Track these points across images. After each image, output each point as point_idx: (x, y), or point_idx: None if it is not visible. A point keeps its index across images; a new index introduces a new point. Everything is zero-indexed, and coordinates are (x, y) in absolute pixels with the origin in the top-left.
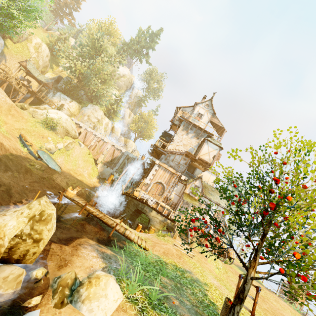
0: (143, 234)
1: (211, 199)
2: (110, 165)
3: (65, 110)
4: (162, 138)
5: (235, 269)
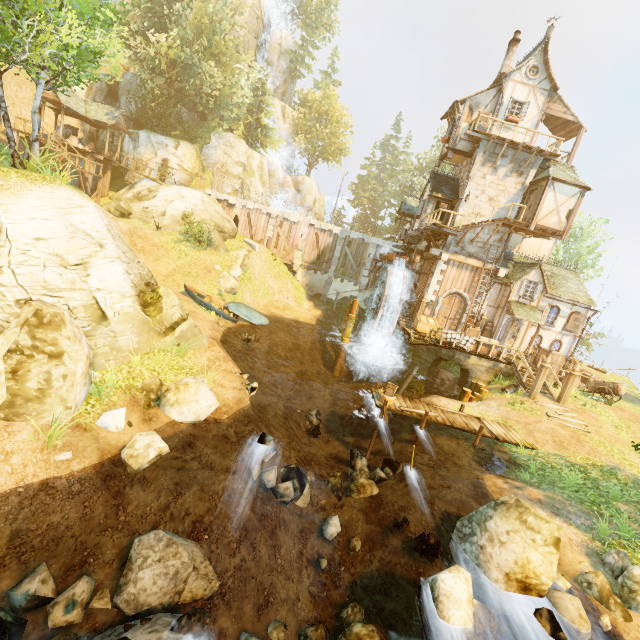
0: (486, 407)
1: (561, 297)
2: (320, 266)
3: (175, 172)
4: (435, 194)
5: (627, 410)
